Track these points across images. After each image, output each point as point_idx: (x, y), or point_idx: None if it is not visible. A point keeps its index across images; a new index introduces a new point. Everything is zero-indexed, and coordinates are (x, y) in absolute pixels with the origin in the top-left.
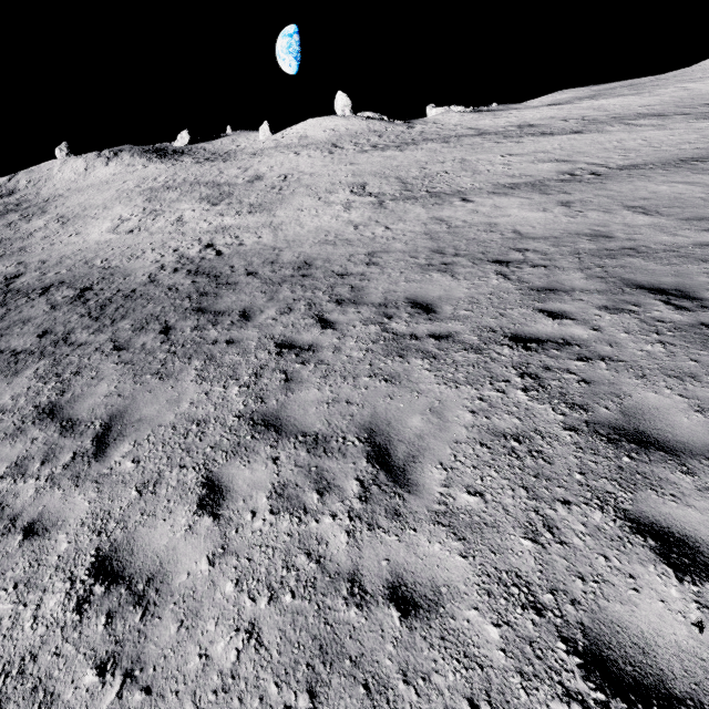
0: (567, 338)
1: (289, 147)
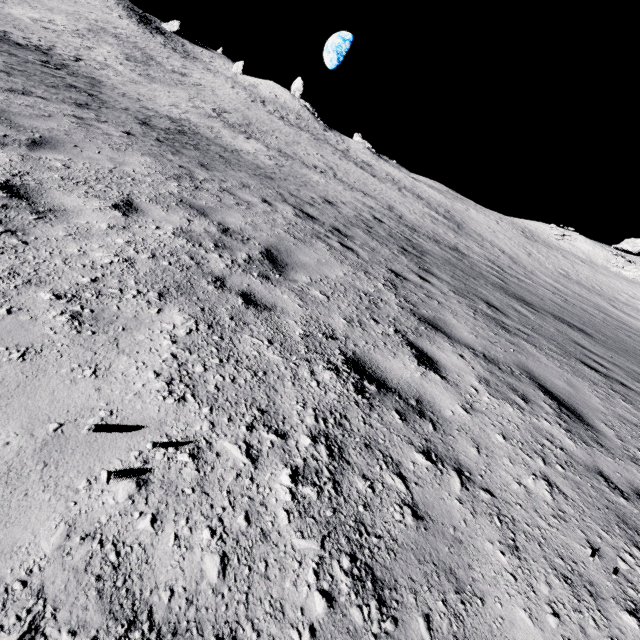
0: (109, 103)
1: (236, 83)
